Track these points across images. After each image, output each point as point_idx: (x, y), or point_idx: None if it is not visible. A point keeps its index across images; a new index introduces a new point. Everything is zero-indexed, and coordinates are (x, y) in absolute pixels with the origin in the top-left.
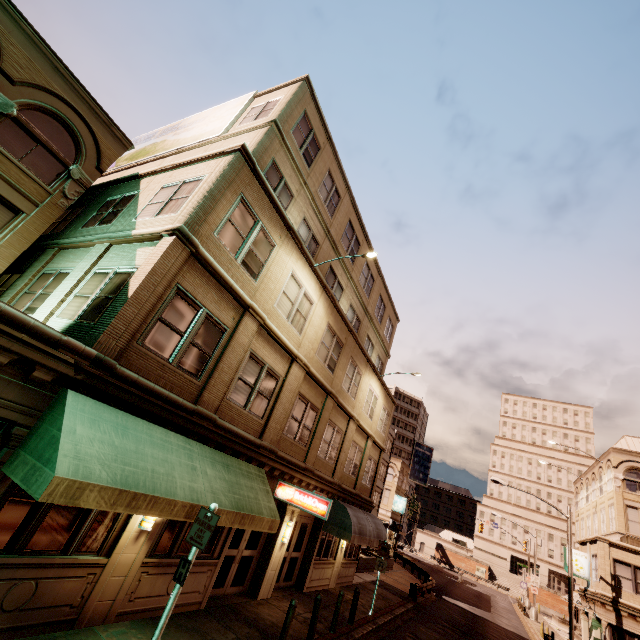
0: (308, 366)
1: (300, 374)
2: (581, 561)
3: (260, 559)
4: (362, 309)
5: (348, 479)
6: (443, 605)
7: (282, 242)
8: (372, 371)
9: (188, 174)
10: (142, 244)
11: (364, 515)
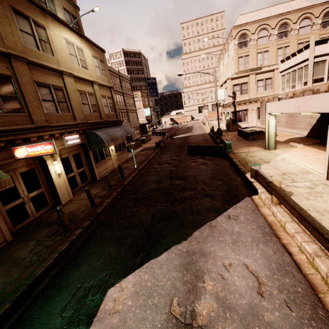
0: None
1: None
2: (221, 94)
3: (50, 189)
4: None
5: (92, 116)
6: (173, 141)
7: None
8: (57, 22)
9: None
10: None
11: (113, 129)
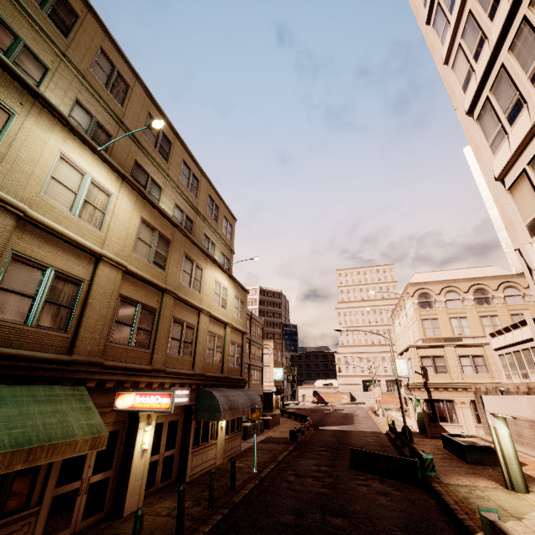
0: (124, 265)
1: (115, 275)
2: (402, 366)
3: (119, 476)
4: (191, 209)
5: (213, 367)
6: (319, 434)
7: (28, 112)
8: (214, 265)
9: None
10: None
11: (235, 392)
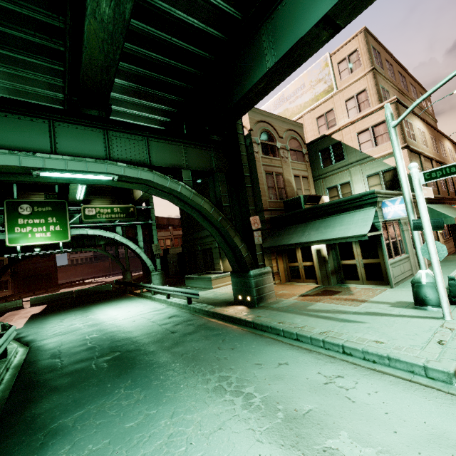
0: (435, 158)
1: (434, 164)
2: None
3: (452, 236)
4: (419, 110)
5: None
6: None
7: (411, 118)
8: (444, 138)
9: (369, 123)
10: (383, 159)
11: None
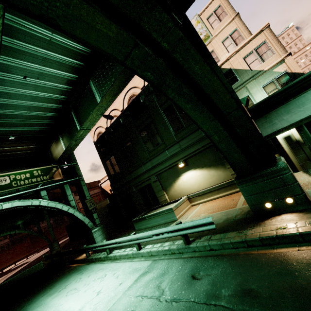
0: None
1: None
2: None
3: None
4: None
5: None
6: None
7: None
8: None
9: (251, 47)
10: (272, 69)
11: None
